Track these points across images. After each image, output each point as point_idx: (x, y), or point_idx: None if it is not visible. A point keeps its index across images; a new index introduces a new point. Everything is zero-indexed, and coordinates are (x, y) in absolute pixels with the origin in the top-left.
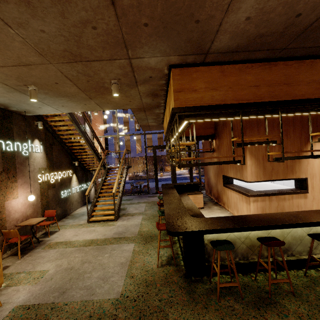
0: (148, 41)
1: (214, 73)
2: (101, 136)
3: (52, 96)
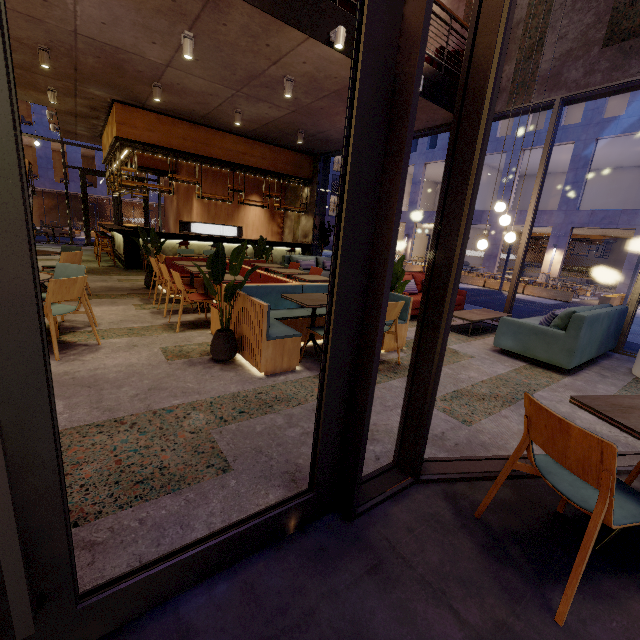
0: (96, 85)
1: (152, 118)
2: None
3: None
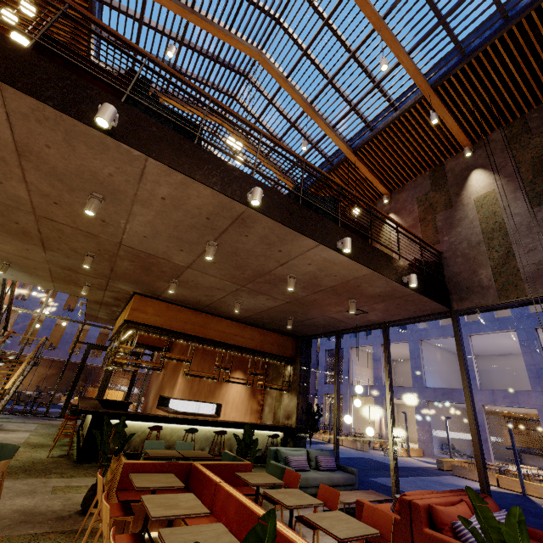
0: (124, 282)
1: (163, 306)
2: None
3: (15, 269)
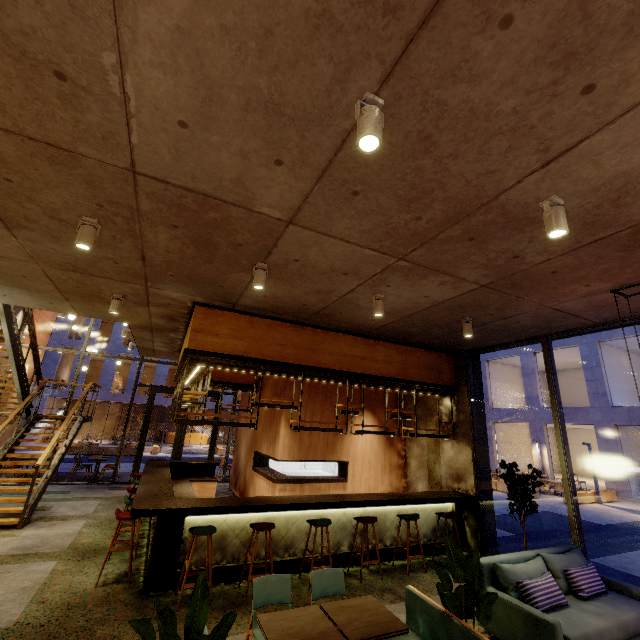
0: (172, 283)
1: (243, 322)
2: (43, 346)
3: None
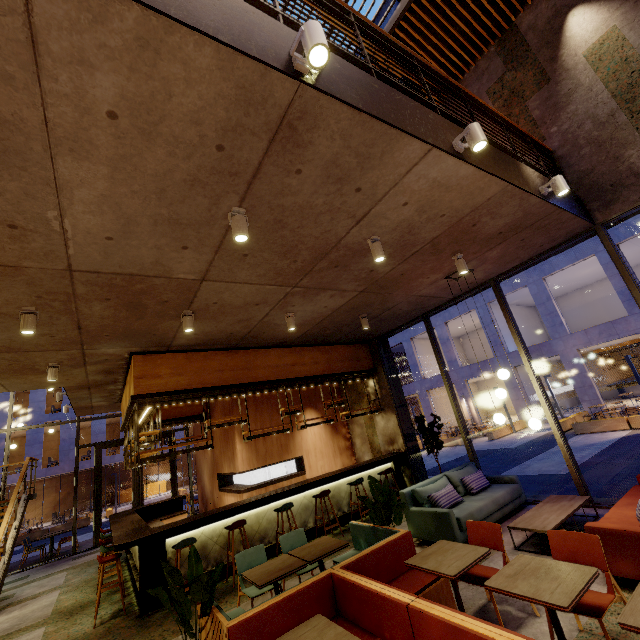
0: (108, 341)
1: (180, 359)
2: None
3: None
